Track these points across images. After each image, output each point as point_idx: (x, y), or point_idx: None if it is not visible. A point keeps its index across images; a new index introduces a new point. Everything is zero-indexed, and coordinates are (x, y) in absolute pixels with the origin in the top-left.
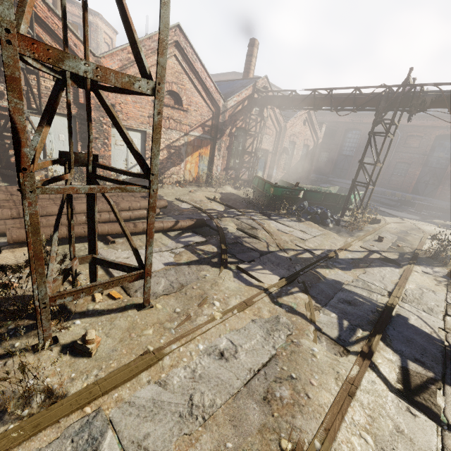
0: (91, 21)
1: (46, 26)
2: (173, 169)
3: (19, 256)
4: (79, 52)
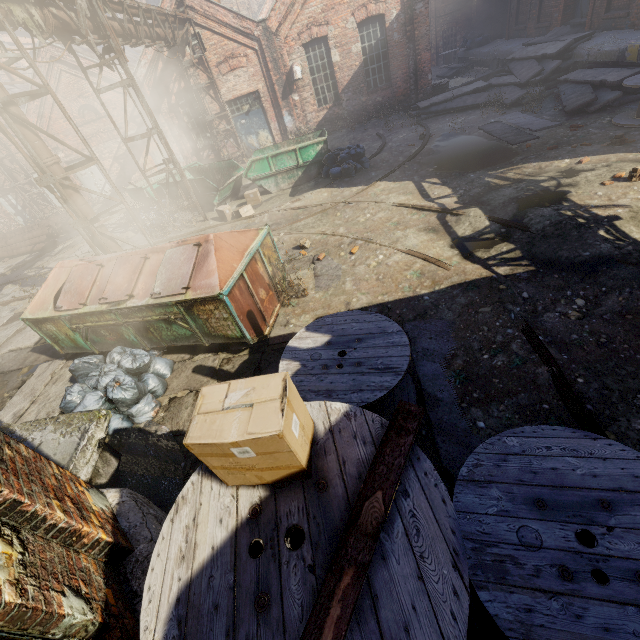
0: None
1: None
2: (135, 177)
3: None
4: None
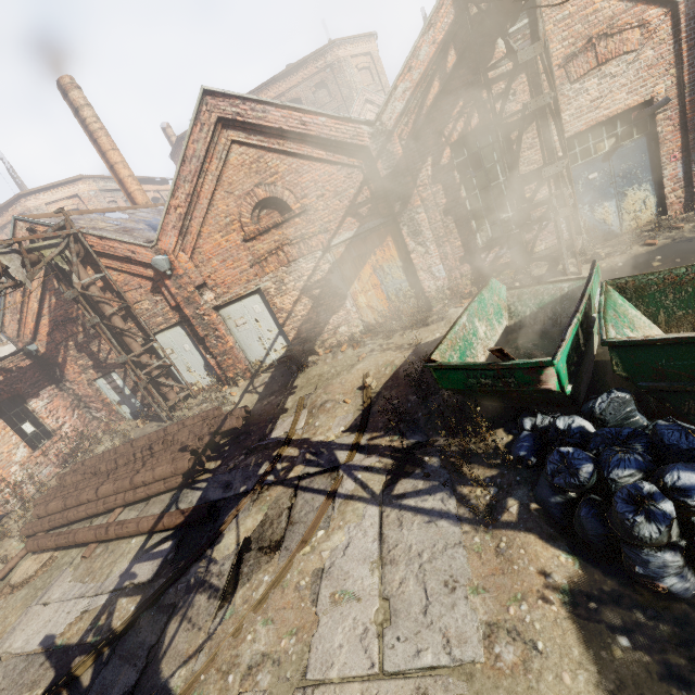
0: (331, 62)
1: (111, 254)
2: (335, 318)
3: (27, 570)
4: (140, 256)
